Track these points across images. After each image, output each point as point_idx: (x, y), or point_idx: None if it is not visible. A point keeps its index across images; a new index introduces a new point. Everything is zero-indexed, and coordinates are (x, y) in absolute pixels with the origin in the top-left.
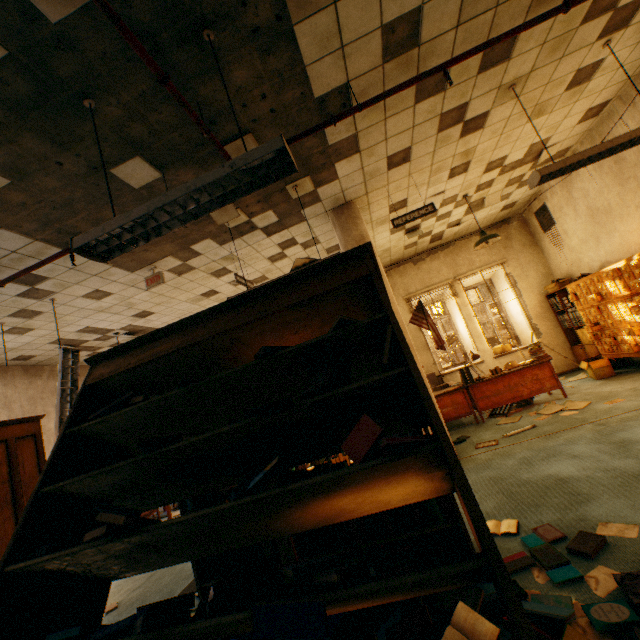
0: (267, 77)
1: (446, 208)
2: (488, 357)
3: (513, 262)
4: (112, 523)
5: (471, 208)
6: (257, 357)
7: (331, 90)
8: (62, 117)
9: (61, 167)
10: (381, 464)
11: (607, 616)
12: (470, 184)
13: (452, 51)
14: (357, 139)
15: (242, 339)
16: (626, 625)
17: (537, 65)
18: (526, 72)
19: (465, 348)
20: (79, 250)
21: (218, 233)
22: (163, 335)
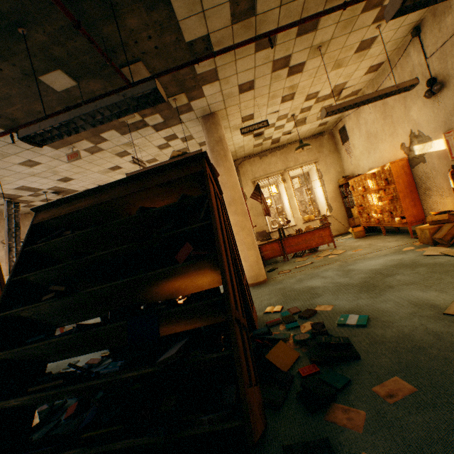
0: (152, 25)
1: (281, 122)
2: (299, 222)
3: (322, 162)
4: (58, 290)
5: (298, 123)
6: (138, 212)
7: (197, 38)
8: (1, 38)
9: (1, 72)
10: (191, 263)
11: (300, 338)
12: (296, 108)
13: (278, 21)
14: (217, 72)
15: (131, 202)
16: (306, 340)
17: (335, 35)
18: (328, 39)
19: (287, 216)
20: (23, 138)
21: (120, 127)
22: (82, 197)
